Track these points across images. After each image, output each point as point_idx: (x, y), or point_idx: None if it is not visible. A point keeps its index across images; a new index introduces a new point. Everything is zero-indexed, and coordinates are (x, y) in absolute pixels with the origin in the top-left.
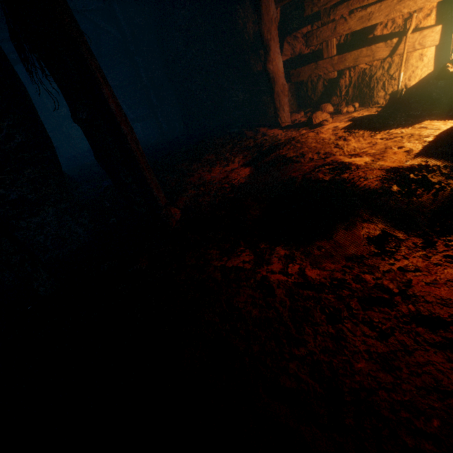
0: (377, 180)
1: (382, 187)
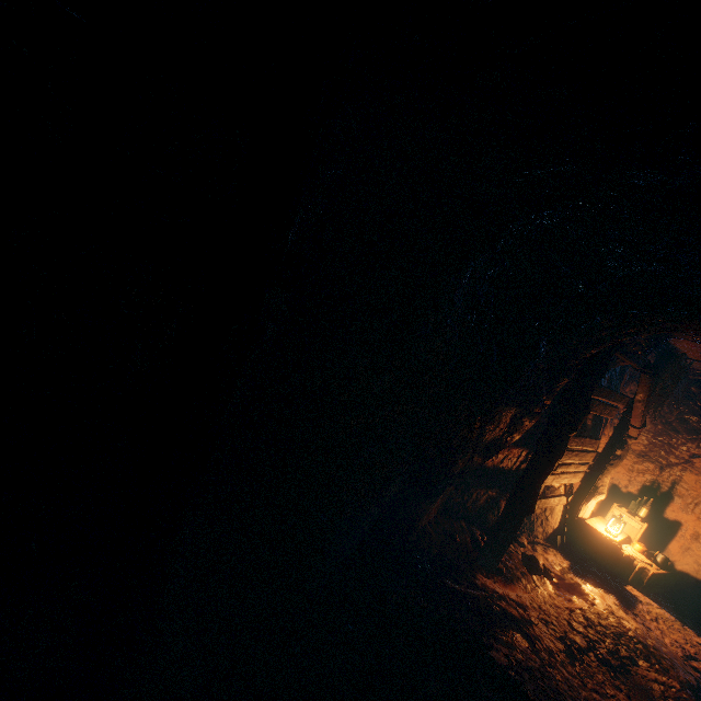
0: None
1: None
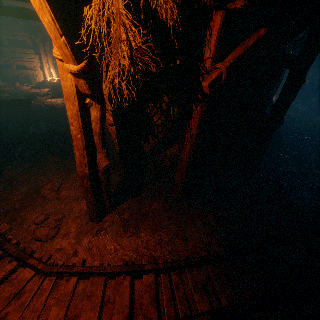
0: (43, 94)
1: (44, 95)
